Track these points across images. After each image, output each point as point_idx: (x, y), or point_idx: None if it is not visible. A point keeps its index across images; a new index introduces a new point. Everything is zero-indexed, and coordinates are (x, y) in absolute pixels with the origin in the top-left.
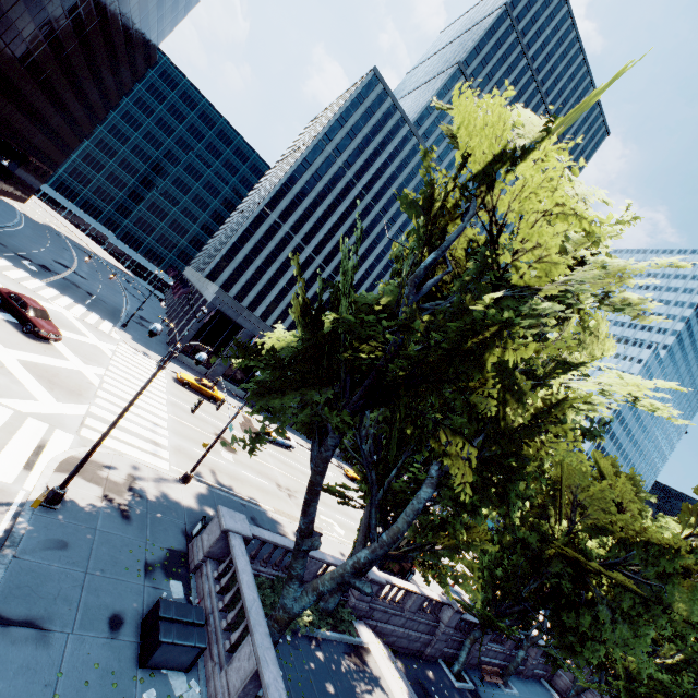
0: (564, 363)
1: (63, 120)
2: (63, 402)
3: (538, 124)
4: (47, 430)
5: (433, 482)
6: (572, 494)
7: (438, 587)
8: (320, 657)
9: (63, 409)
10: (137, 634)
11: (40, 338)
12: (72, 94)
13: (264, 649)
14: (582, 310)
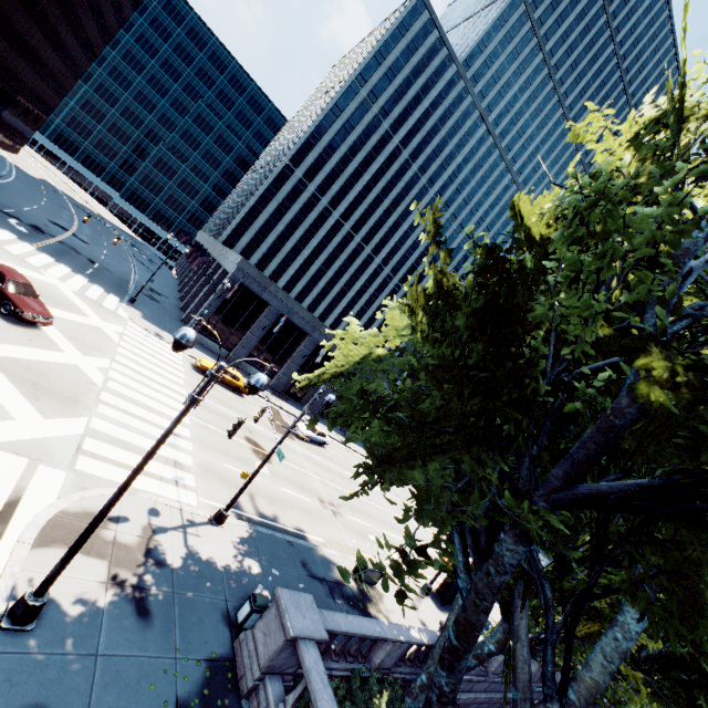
0: None
1: (54, 51)
2: (52, 418)
3: None
4: (25, 469)
5: None
6: None
7: (497, 610)
8: None
9: (52, 429)
10: None
11: (24, 322)
12: (62, 16)
13: None
14: None
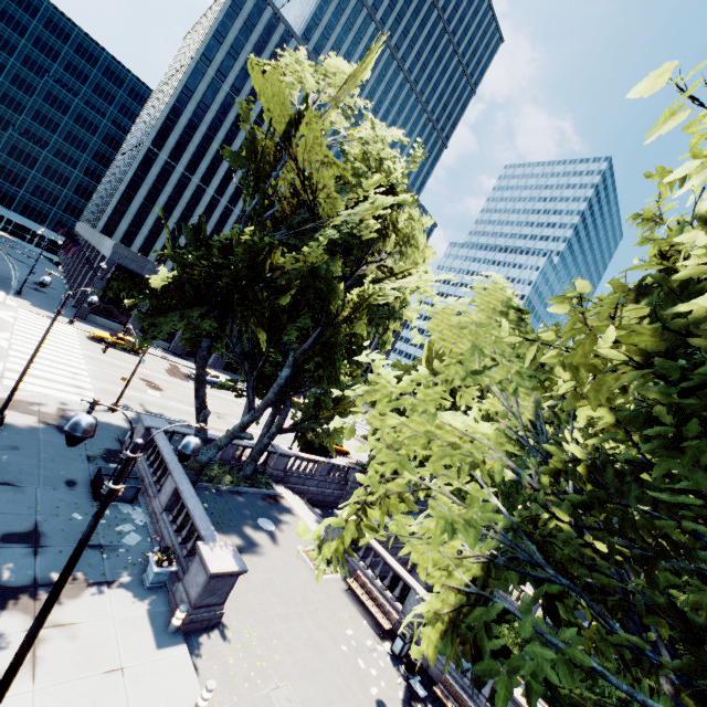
0: (390, 271)
1: None
2: None
3: (346, 74)
4: None
5: (290, 365)
6: (434, 374)
7: None
8: (240, 500)
9: None
10: (90, 488)
11: None
12: None
13: (180, 478)
14: (398, 229)
